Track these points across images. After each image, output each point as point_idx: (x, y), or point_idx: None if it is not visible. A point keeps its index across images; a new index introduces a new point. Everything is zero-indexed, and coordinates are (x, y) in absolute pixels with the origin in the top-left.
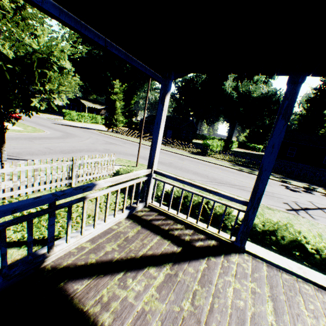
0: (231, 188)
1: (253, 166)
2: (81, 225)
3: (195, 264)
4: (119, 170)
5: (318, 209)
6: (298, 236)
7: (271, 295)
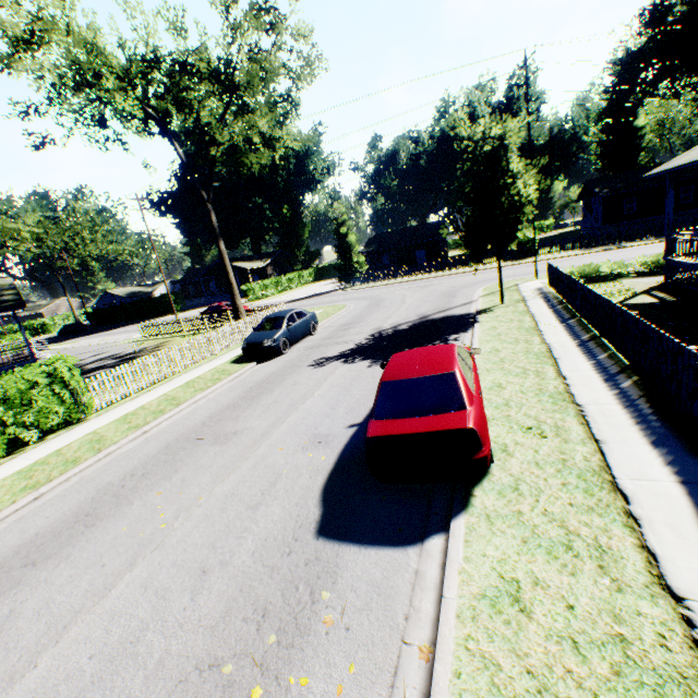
0: None
1: (610, 241)
2: (691, 254)
3: None
4: (571, 271)
5: None
6: None
7: None
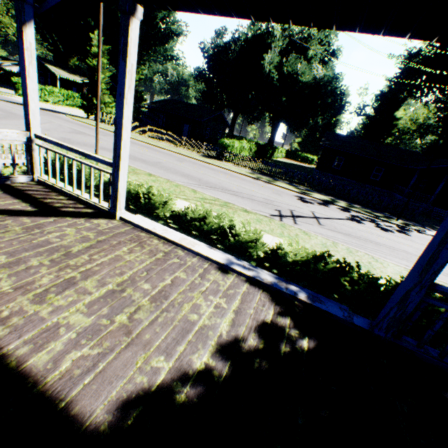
0: (220, 193)
1: (279, 175)
2: None
3: (39, 219)
4: None
5: (313, 218)
6: (221, 221)
7: (103, 240)
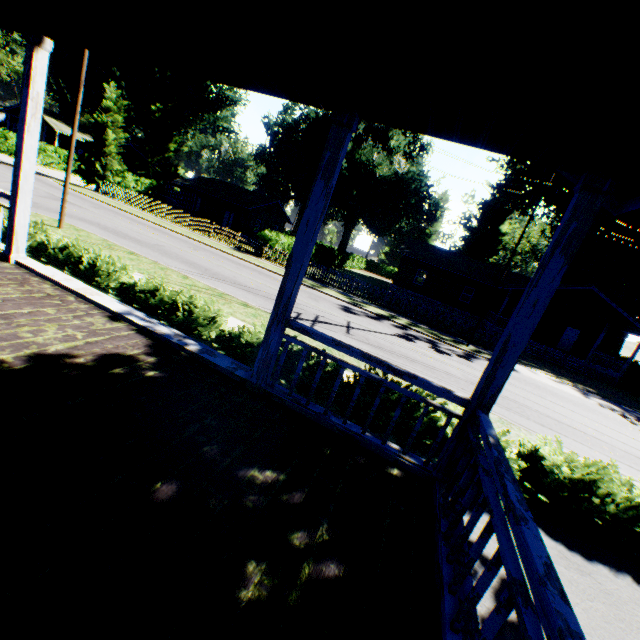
0: (227, 286)
1: (332, 282)
2: None
3: None
4: None
5: (344, 327)
6: (173, 293)
7: None
